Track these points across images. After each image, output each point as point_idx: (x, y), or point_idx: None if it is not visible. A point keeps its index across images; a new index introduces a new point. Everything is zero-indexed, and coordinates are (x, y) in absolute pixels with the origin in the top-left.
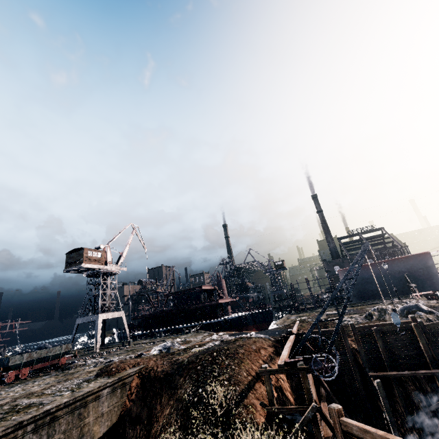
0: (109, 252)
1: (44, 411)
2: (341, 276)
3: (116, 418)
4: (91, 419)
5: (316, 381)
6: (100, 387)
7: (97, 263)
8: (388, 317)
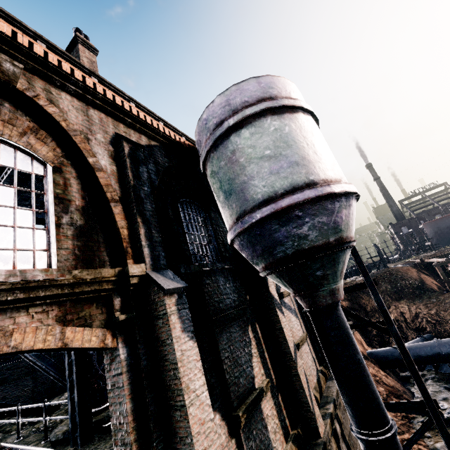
0: None
1: None
2: (427, 228)
3: None
4: None
5: None
6: None
7: None
8: None
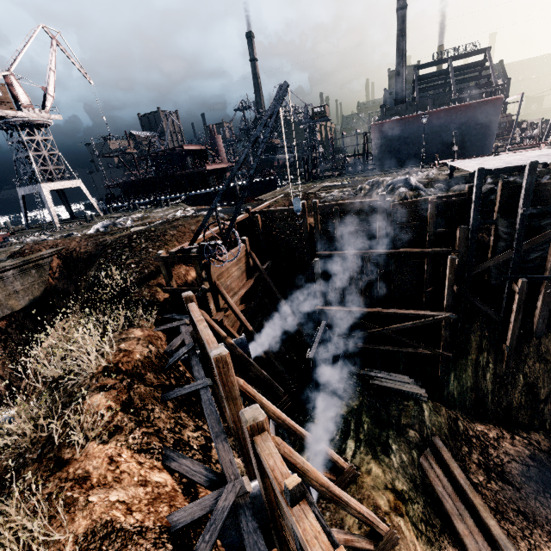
0: (18, 87)
1: None
2: (374, 134)
3: (40, 293)
4: (0, 296)
5: (250, 261)
6: None
7: (1, 107)
8: (376, 192)
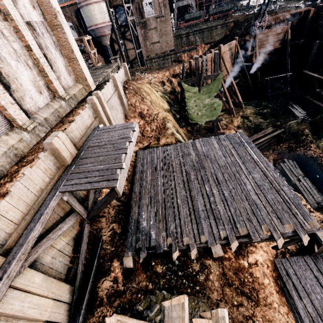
0: None
1: (200, 29)
2: None
3: (223, 36)
4: (214, 35)
5: (285, 35)
6: (216, 25)
7: None
8: None
